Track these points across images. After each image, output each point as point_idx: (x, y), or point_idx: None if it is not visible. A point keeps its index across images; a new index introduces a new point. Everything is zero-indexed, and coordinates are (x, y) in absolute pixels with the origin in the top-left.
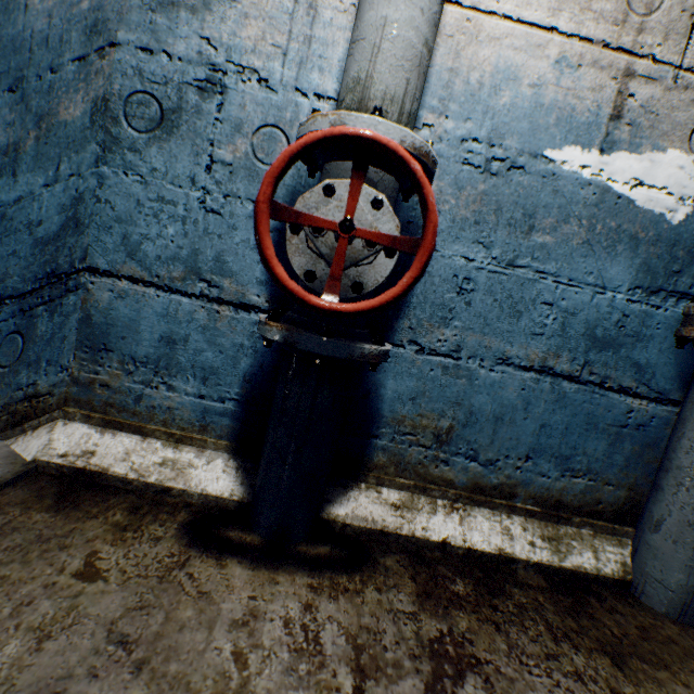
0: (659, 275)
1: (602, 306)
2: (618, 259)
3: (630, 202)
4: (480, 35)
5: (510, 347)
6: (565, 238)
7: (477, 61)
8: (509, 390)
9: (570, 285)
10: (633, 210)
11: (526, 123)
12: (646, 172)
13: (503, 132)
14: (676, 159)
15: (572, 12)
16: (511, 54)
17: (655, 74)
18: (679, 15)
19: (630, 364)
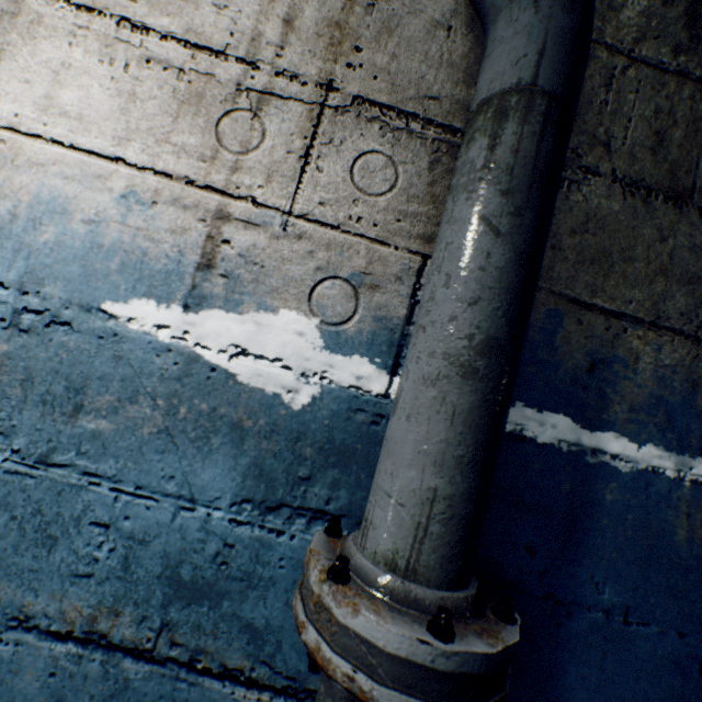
0: (280, 482)
1: (191, 529)
2: (216, 457)
3: (231, 375)
4: (20, 158)
5: (34, 597)
6: (133, 423)
7: (13, 187)
8: (28, 676)
9: (141, 495)
10: (237, 387)
11: (78, 265)
12: (253, 337)
13: (44, 276)
14: (294, 322)
15: (146, 142)
16: (61, 183)
17: (258, 218)
18: (285, 156)
19: (241, 627)
